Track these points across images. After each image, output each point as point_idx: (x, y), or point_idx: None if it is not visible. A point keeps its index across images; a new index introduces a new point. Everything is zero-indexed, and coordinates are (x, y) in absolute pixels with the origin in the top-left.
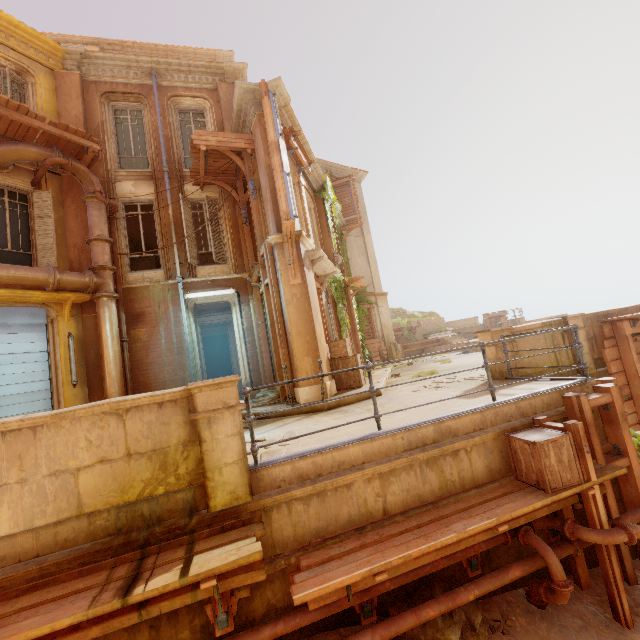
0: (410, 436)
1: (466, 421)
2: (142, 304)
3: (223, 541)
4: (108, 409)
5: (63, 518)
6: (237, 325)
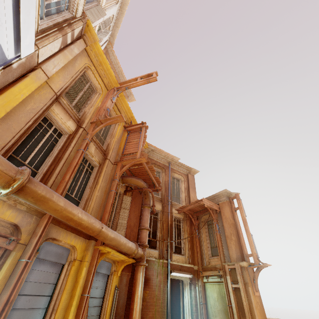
0: None
1: None
2: (150, 272)
3: None
4: None
5: None
6: (187, 300)
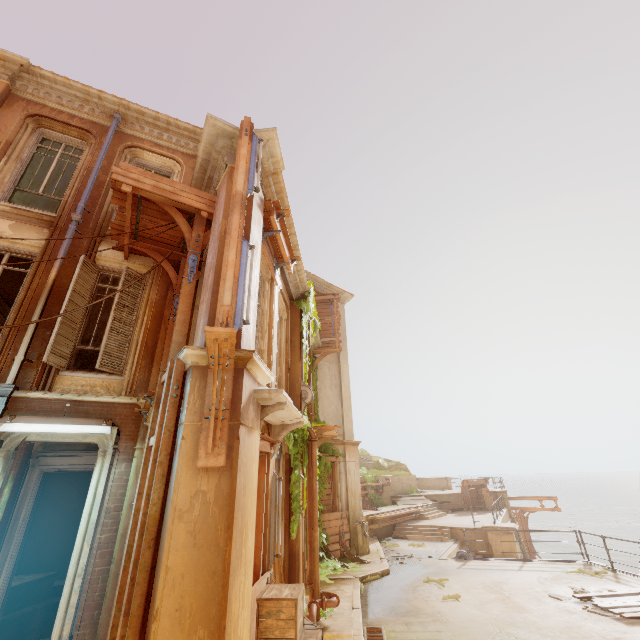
0: None
1: None
2: None
3: None
4: None
5: None
6: (92, 498)
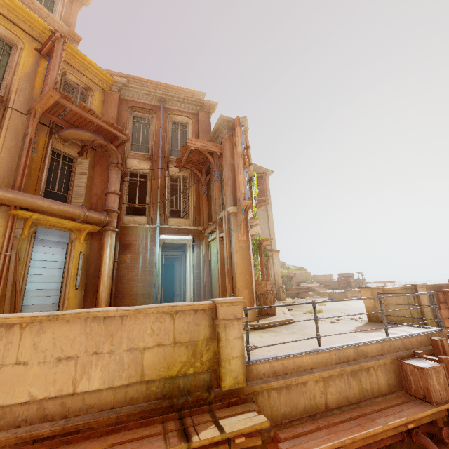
0: (339, 353)
1: (372, 348)
2: (131, 238)
3: (234, 412)
4: (166, 310)
5: (131, 382)
6: (189, 260)
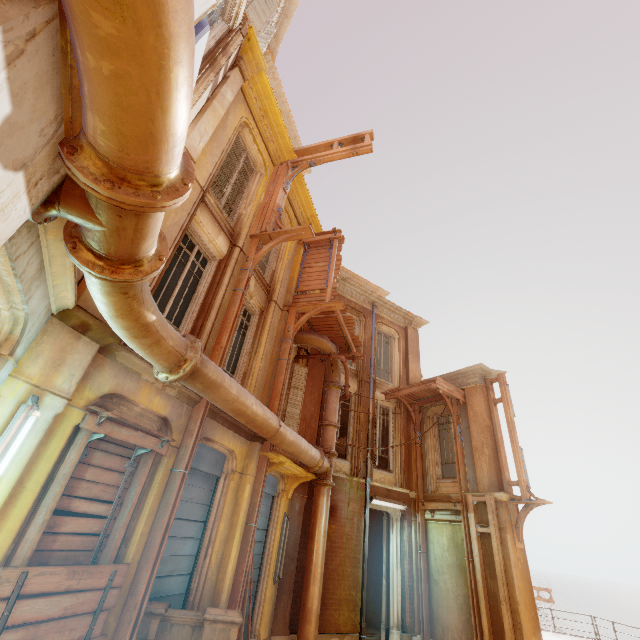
0: None
1: None
2: (337, 496)
3: None
4: None
5: None
6: (396, 544)
